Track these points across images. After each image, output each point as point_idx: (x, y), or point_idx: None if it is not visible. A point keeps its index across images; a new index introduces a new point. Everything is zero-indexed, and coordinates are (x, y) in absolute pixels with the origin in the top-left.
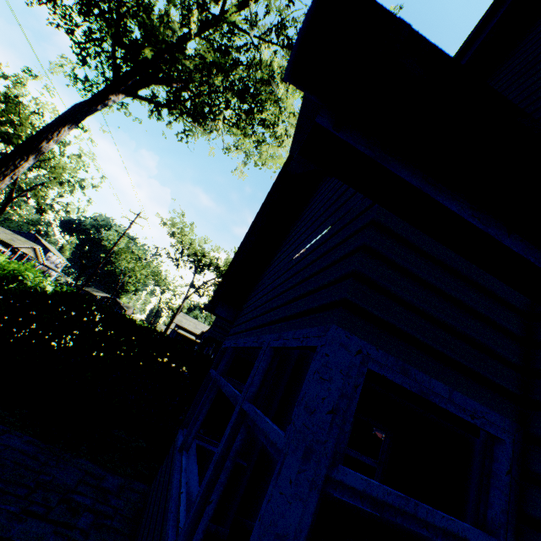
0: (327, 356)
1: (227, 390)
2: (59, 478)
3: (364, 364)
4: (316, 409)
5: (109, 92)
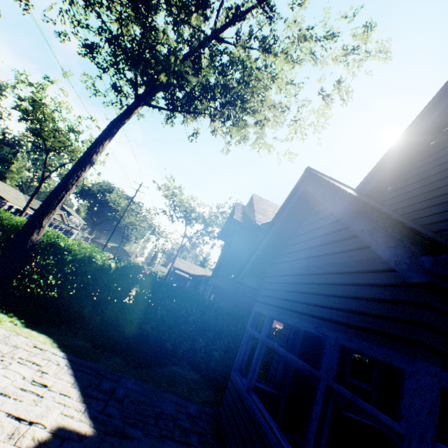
0: (419, 380)
1: (294, 360)
2: (164, 408)
3: (439, 382)
4: (420, 413)
5: (133, 109)
